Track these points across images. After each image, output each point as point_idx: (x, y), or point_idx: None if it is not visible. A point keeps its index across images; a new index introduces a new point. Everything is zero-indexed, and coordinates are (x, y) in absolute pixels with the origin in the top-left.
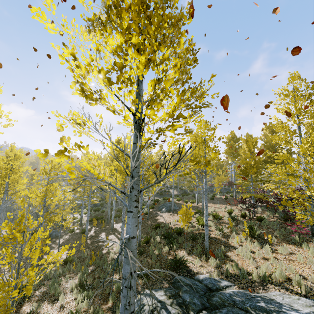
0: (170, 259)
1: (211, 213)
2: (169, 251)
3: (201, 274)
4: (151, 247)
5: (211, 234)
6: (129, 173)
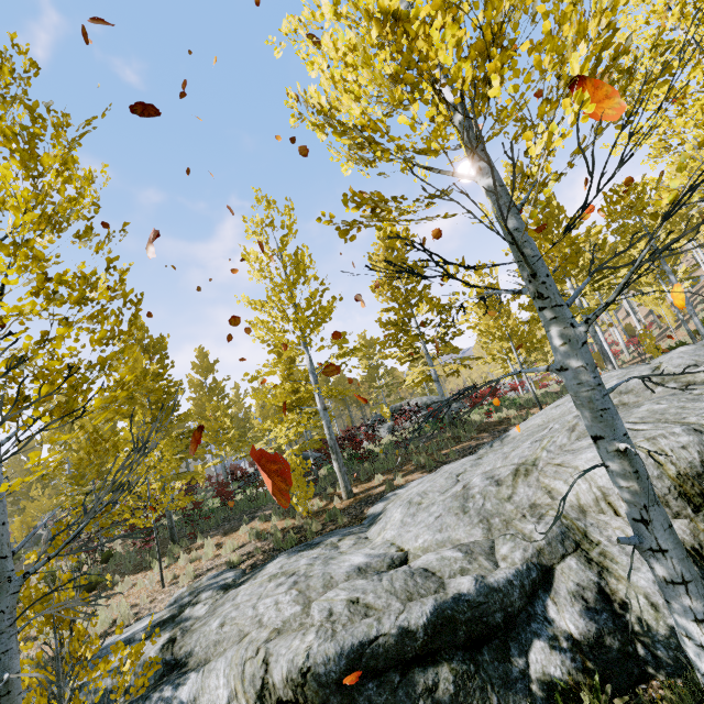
0: None
1: None
2: None
3: None
4: None
5: None
6: None
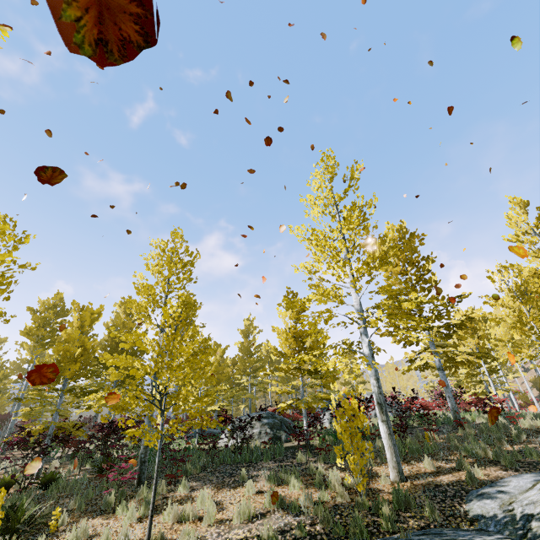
0: None
1: None
2: None
3: None
4: None
5: None
6: None
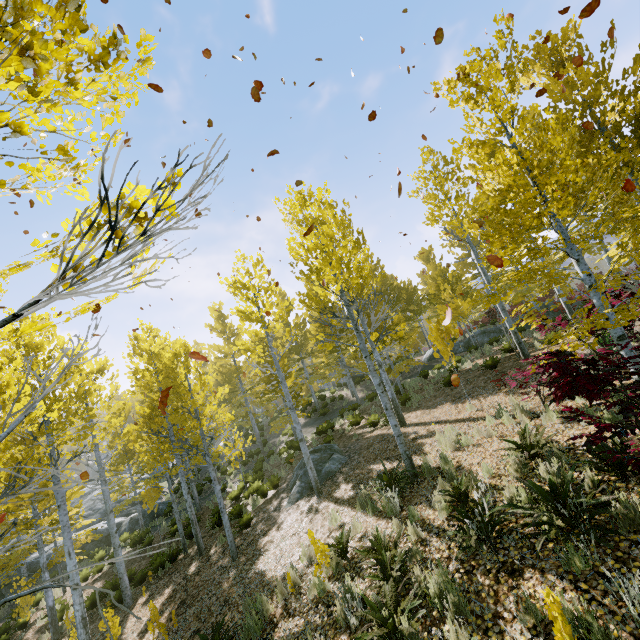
0: None
1: (446, 465)
2: None
3: None
4: None
5: None
6: (141, 411)
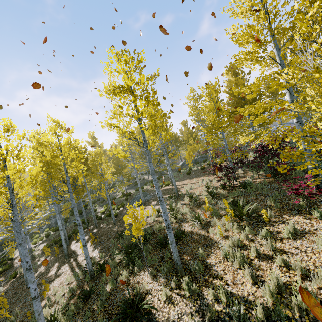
0: (122, 304)
1: (187, 193)
2: (128, 279)
3: None
4: (105, 277)
5: (187, 227)
6: (75, 174)
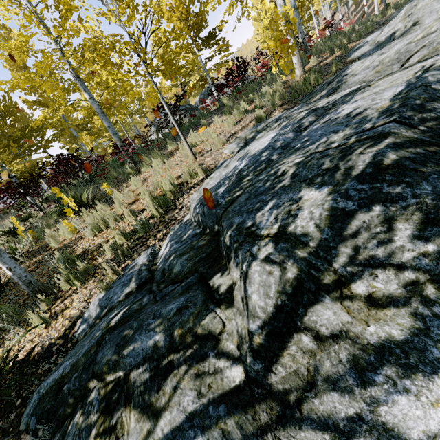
0: None
1: None
2: None
3: (81, 315)
4: None
5: None
6: None
